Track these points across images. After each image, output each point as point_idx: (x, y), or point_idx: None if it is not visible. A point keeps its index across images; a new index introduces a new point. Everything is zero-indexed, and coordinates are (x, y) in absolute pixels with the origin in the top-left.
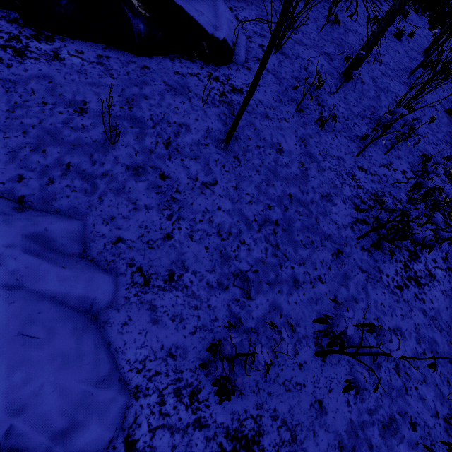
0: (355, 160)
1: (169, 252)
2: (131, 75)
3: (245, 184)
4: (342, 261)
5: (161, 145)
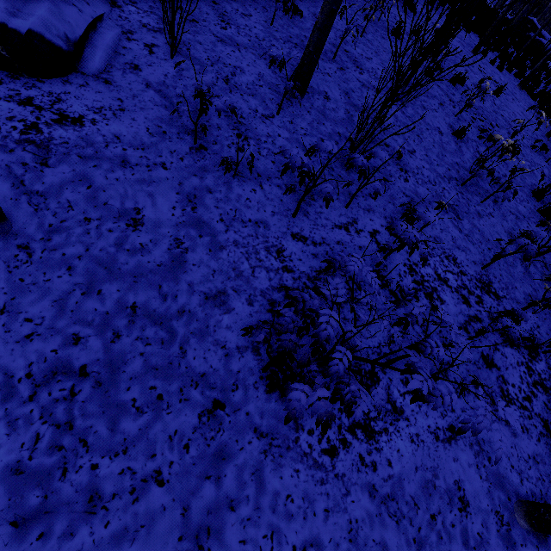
0: (289, 223)
1: None
2: None
3: (29, 300)
4: (220, 424)
5: None
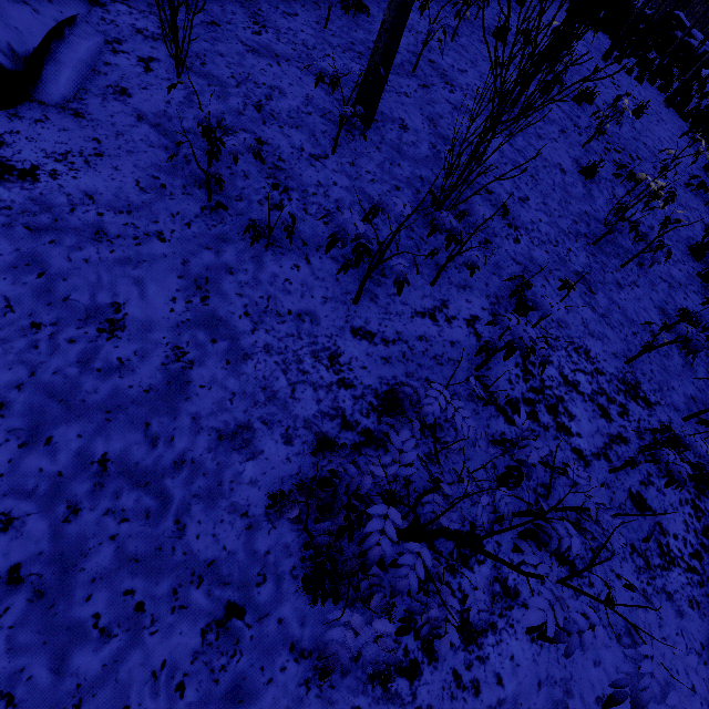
0: (348, 313)
1: None
2: None
3: None
4: (237, 643)
5: None
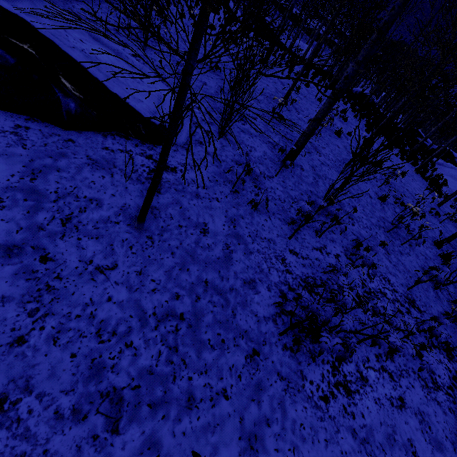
0: (287, 243)
1: (13, 364)
2: (49, 146)
3: (153, 268)
4: (258, 365)
5: (57, 221)
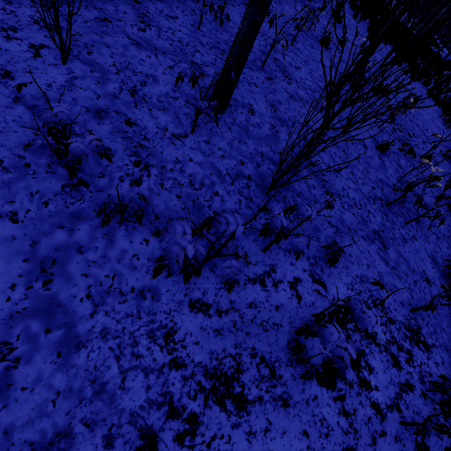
0: (188, 286)
1: None
2: None
3: None
4: None
5: None
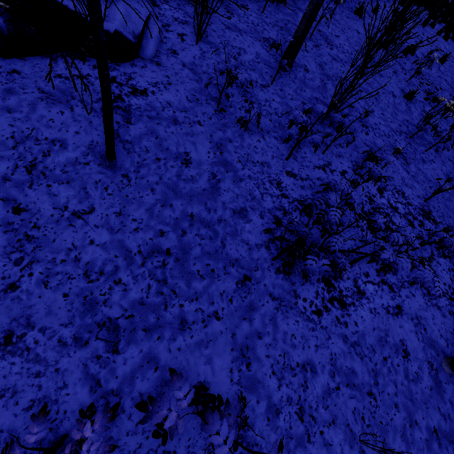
0: (284, 164)
1: (11, 307)
2: None
3: (133, 208)
4: (249, 289)
5: (21, 169)
